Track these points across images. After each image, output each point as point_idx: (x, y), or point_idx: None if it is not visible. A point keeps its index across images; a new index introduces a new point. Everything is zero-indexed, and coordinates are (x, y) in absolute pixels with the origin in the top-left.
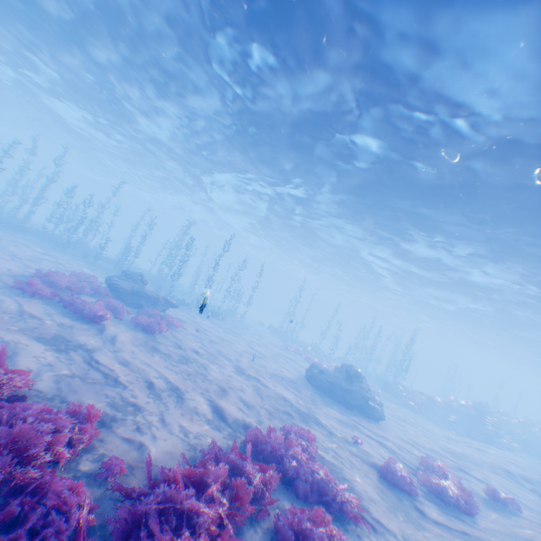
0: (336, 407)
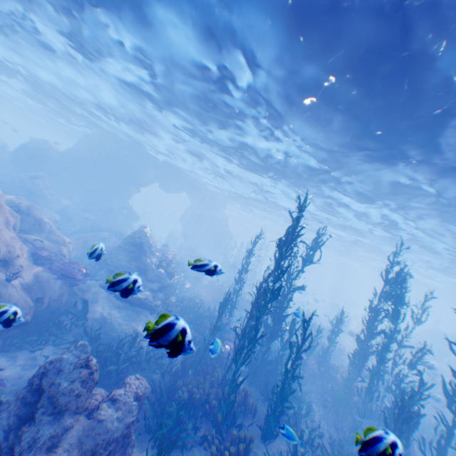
0: None
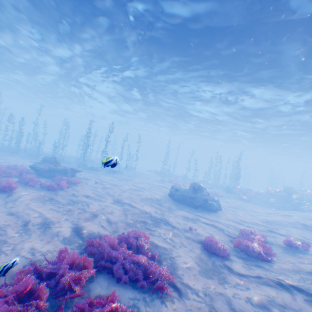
0: (186, 210)
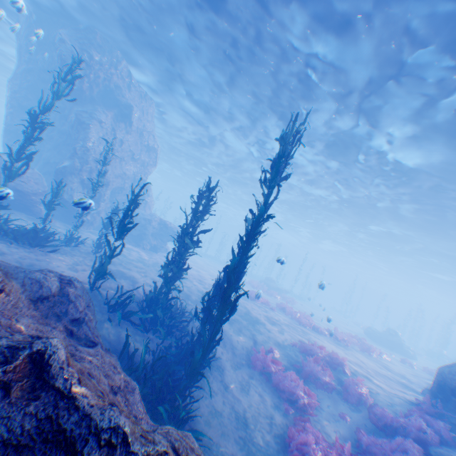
0: (382, 346)
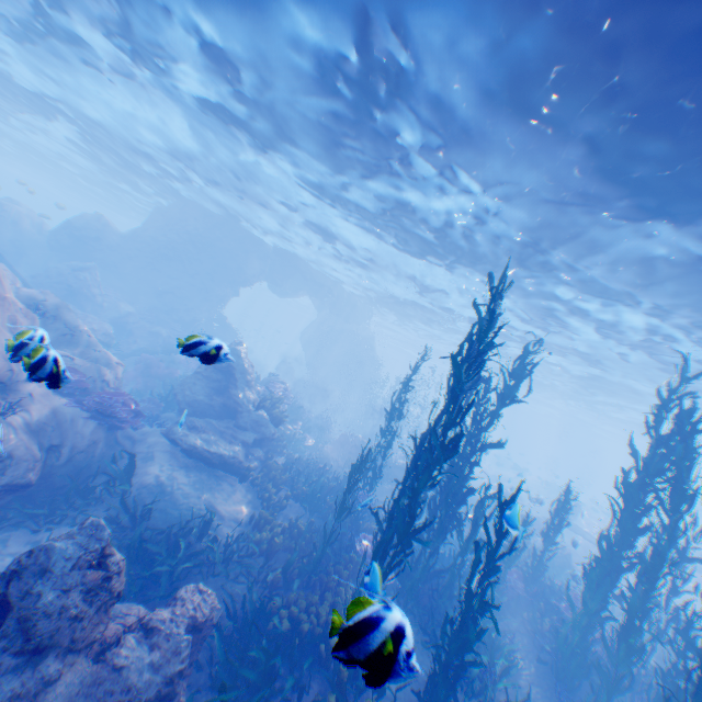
0: None
